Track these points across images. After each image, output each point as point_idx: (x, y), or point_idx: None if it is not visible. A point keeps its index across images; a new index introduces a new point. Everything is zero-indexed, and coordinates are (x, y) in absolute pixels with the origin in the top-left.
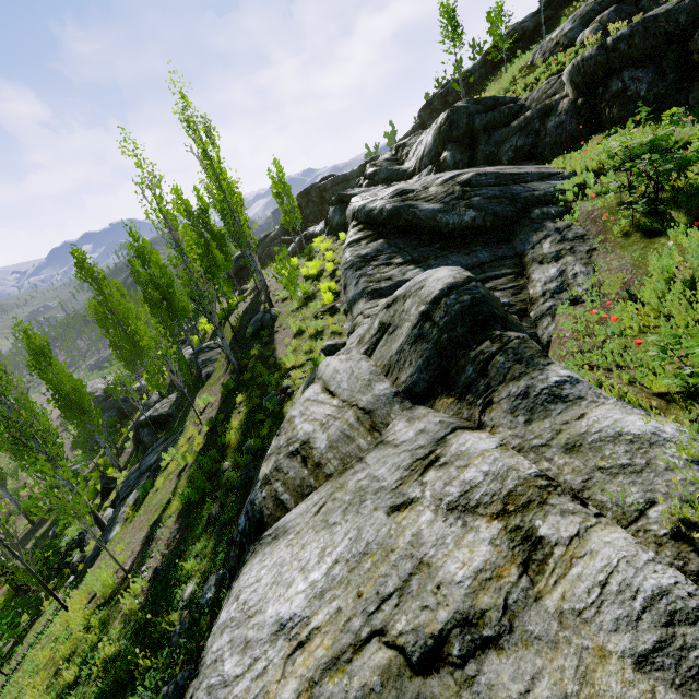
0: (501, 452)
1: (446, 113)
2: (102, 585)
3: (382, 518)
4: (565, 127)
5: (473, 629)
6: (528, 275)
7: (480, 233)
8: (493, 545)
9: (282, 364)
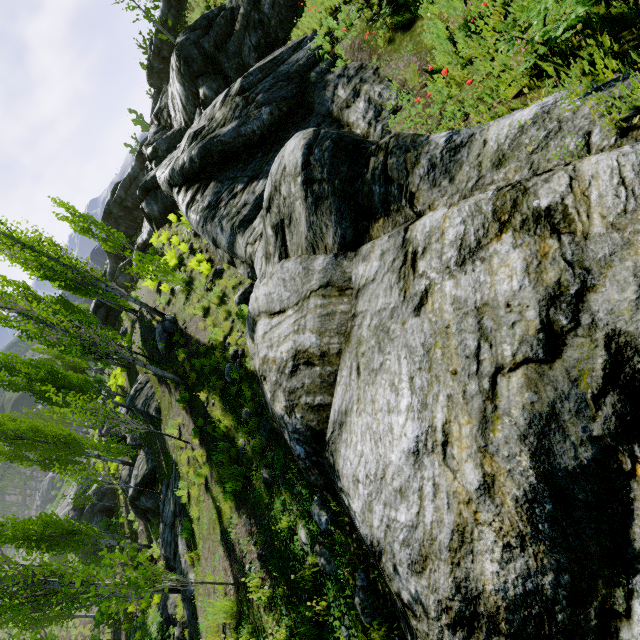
0: (456, 206)
1: (174, 54)
2: (224, 613)
3: (416, 321)
4: (278, 3)
5: (562, 298)
6: (346, 123)
7: (284, 122)
8: (518, 247)
9: (214, 343)
